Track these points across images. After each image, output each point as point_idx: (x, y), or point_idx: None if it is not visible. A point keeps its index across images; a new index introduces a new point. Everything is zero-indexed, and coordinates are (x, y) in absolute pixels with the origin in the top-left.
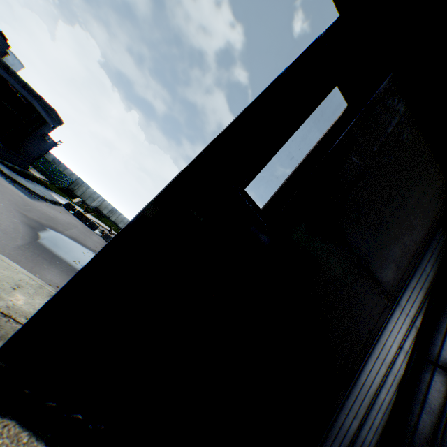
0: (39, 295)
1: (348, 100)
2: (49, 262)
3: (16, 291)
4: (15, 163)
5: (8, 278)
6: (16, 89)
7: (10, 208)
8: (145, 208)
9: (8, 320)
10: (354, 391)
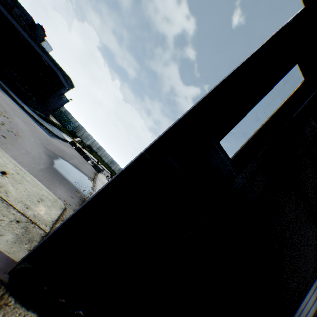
0: (54, 207)
1: (306, 75)
2: (59, 181)
3: (40, 203)
4: (41, 112)
5: (35, 193)
6: (47, 63)
7: (37, 142)
8: (144, 152)
9: (34, 226)
10: (293, 316)
